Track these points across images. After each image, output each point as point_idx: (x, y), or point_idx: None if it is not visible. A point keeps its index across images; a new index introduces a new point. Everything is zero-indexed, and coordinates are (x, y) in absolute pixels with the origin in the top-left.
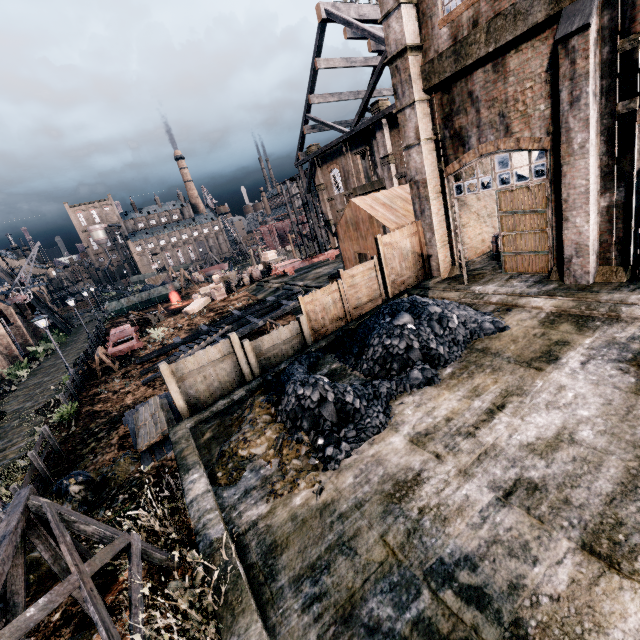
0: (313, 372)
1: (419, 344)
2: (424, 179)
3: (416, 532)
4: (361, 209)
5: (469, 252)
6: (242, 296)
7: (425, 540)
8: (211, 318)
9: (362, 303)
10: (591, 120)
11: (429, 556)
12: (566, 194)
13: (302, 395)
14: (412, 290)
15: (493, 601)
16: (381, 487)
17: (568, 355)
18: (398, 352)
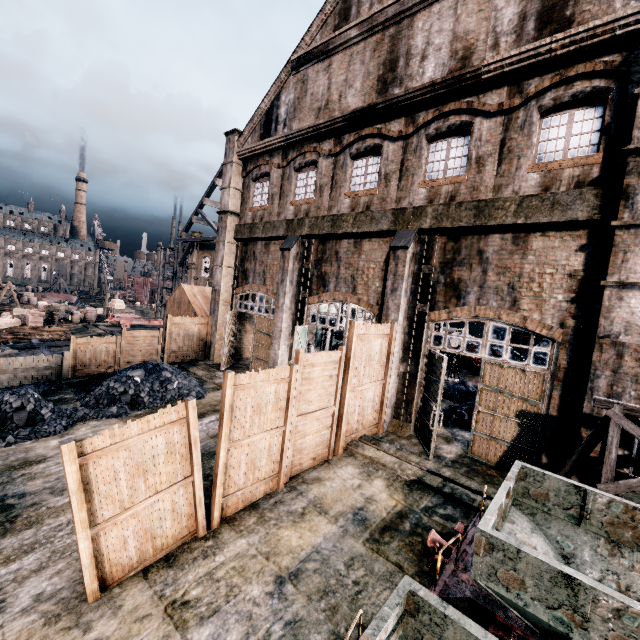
0: (46, 396)
1: (134, 392)
2: (220, 290)
3: (7, 483)
4: (186, 294)
5: (246, 351)
6: (59, 330)
7: (8, 486)
8: (5, 340)
9: (136, 360)
10: (287, 294)
11: (1, 493)
12: (274, 329)
13: (6, 401)
14: (183, 363)
15: (14, 509)
16: (11, 463)
17: (210, 417)
18: (114, 393)
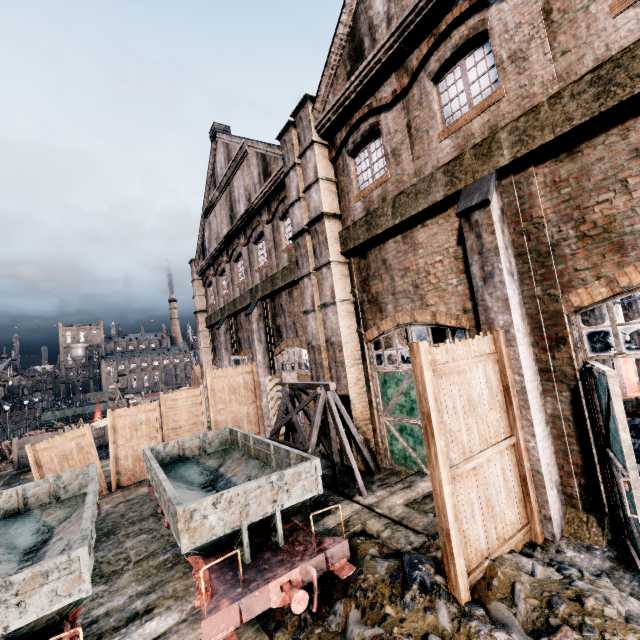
0: None
1: None
2: (203, 365)
3: None
4: (196, 372)
5: None
6: None
7: None
8: None
9: None
10: (225, 358)
11: None
12: None
13: None
14: None
15: None
16: None
17: None
18: None
